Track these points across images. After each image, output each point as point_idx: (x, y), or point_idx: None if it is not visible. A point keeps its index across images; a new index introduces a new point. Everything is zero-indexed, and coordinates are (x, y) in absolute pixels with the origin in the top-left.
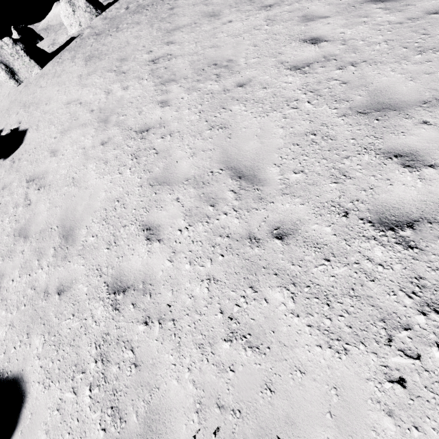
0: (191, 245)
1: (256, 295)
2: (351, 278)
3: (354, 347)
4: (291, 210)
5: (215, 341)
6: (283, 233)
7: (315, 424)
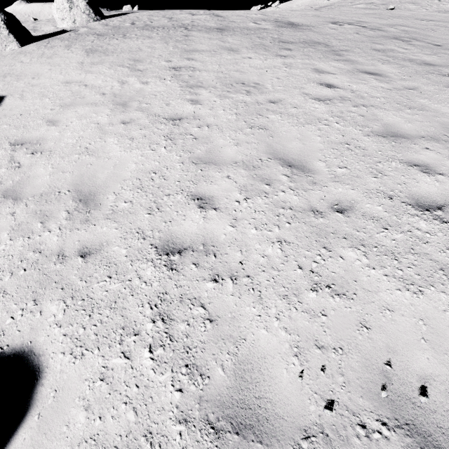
0: (253, 213)
1: (331, 253)
2: (408, 241)
3: (426, 289)
4: (345, 193)
5: (299, 292)
6: (342, 209)
7: (414, 349)
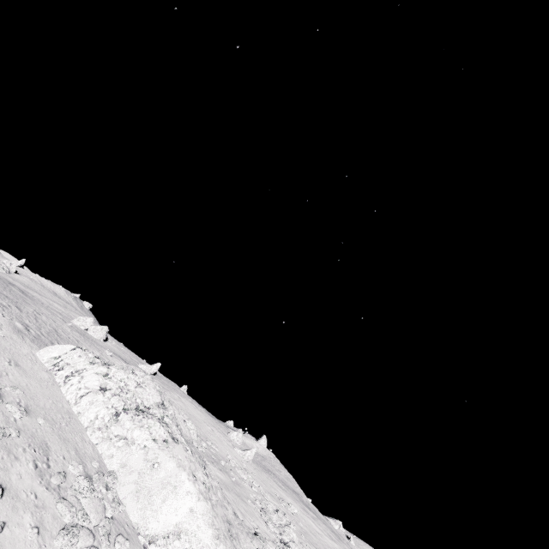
0: None
1: None
2: None
3: None
4: None
5: None
6: None
7: None
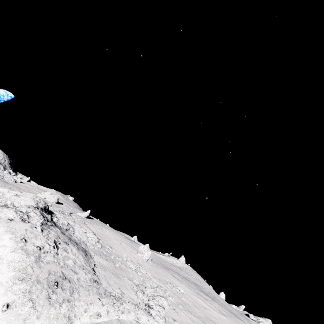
0: None
1: None
2: None
3: None
4: None
5: None
6: None
7: None
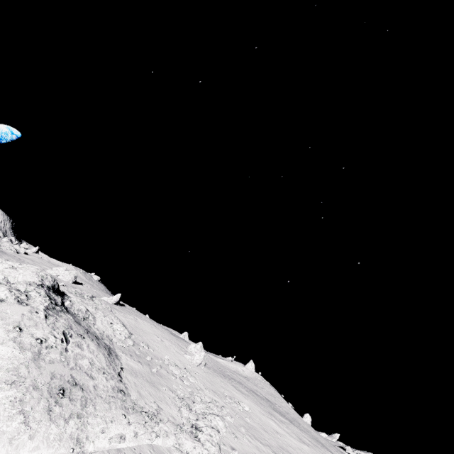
0: None
1: None
2: None
3: None
4: None
5: None
6: None
7: None
